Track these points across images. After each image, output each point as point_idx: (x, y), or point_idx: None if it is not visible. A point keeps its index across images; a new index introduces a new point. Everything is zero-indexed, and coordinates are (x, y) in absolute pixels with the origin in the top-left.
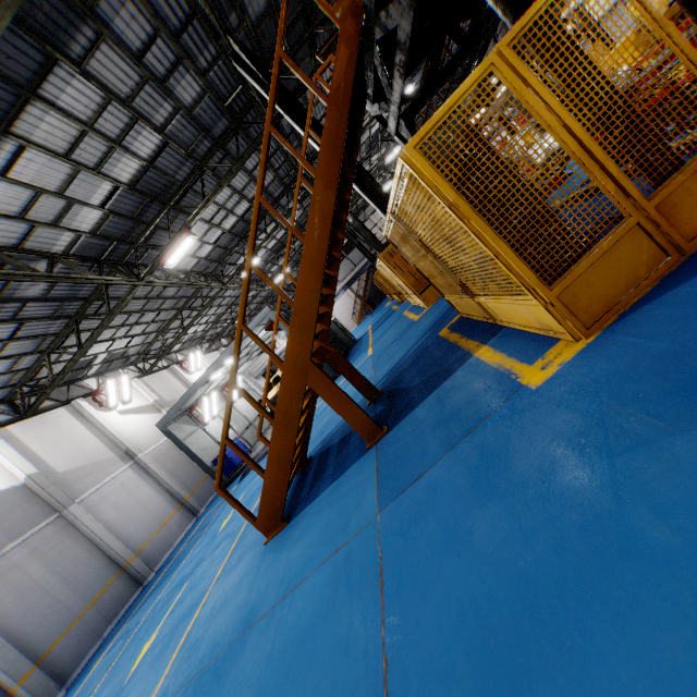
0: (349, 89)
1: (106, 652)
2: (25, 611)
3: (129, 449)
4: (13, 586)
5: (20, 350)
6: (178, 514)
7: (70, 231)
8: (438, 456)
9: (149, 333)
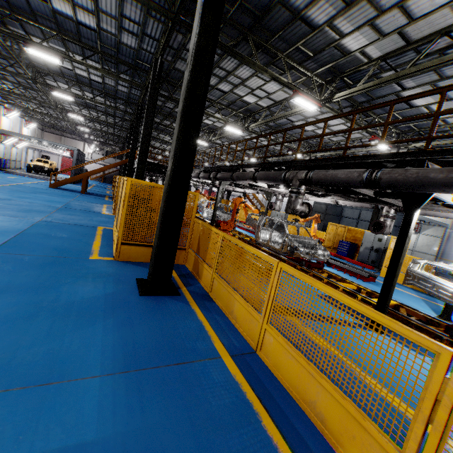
0: (126, 162)
1: None
2: None
3: None
4: None
5: None
6: None
7: None
8: (91, 197)
9: (20, 96)
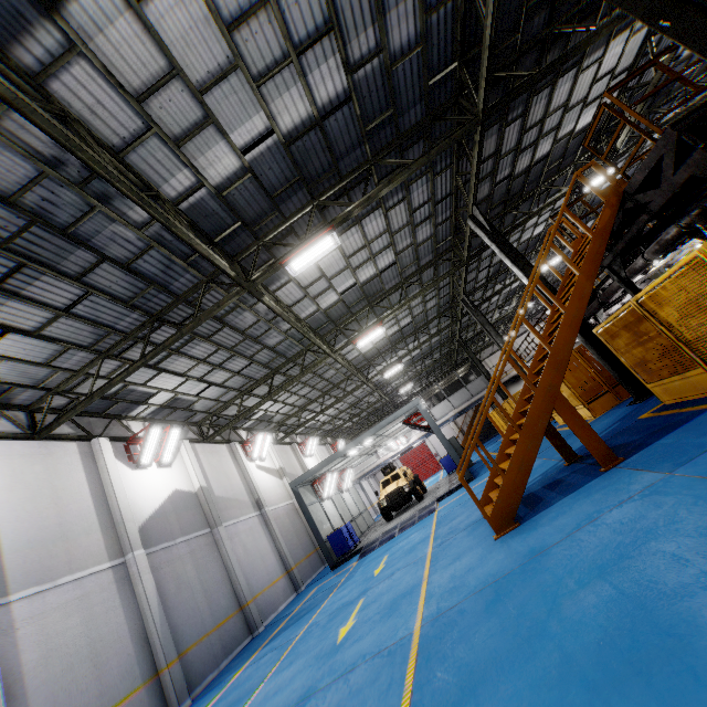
0: (609, 229)
1: (248, 665)
2: (178, 602)
3: (260, 499)
4: (175, 574)
5: (233, 384)
6: (283, 580)
7: (317, 305)
8: None
9: (295, 406)
